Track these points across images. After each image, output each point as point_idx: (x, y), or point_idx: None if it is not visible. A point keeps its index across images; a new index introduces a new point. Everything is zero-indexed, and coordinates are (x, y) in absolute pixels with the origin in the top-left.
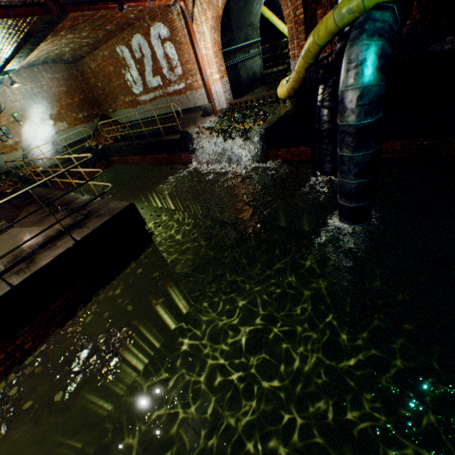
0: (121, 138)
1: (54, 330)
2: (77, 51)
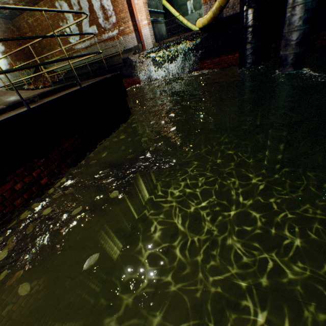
0: (59, 80)
1: (65, 171)
2: (17, 4)
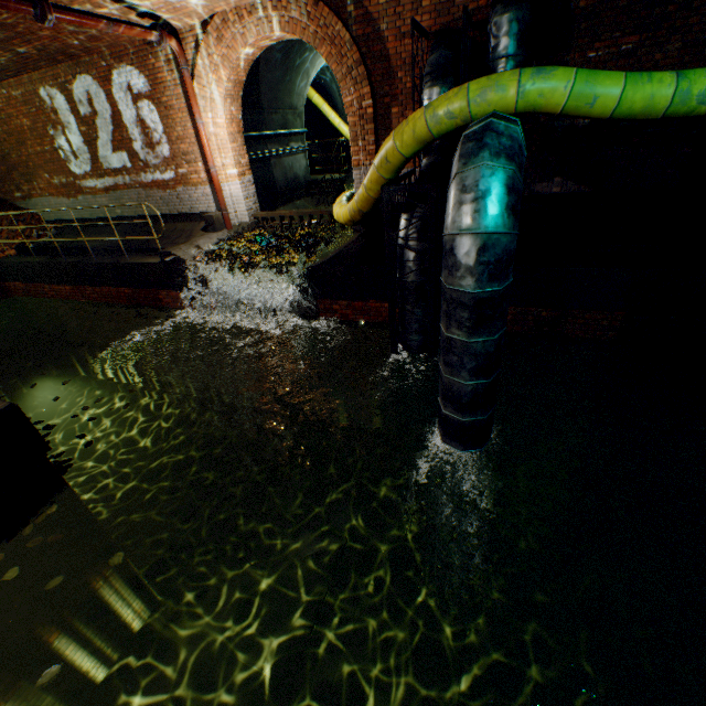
0: (35, 247)
1: None
2: None
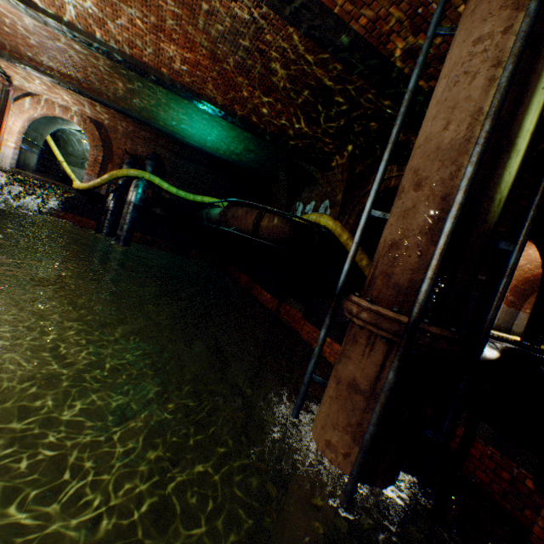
0: None
1: None
2: None
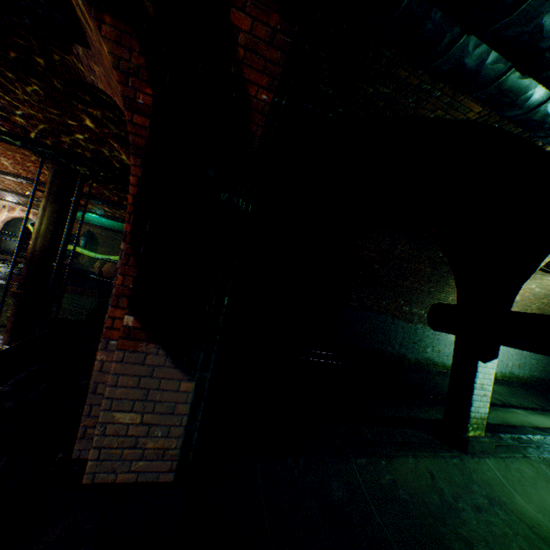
0: None
1: None
2: None
